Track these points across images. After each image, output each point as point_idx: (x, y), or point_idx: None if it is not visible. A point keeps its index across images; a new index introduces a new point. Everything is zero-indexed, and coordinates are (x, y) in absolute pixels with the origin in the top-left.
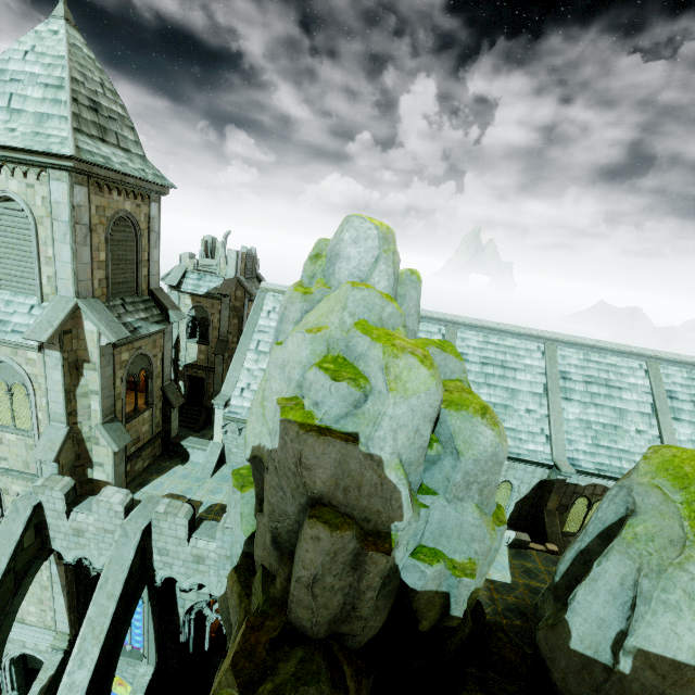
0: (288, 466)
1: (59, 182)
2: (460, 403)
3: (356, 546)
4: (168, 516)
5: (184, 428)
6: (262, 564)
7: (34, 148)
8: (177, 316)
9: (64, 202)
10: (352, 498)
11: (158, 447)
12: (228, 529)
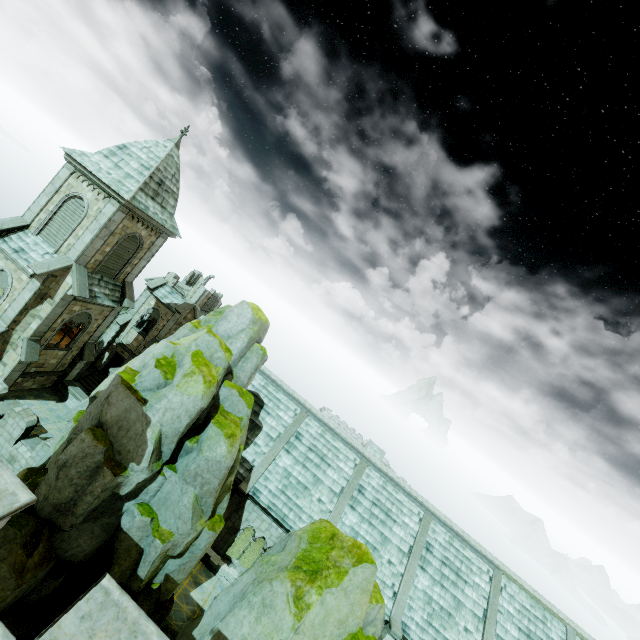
0: (102, 399)
1: (112, 206)
2: (224, 425)
3: (101, 460)
4: (18, 416)
5: (83, 387)
6: (48, 467)
7: (112, 187)
8: (129, 304)
9: (108, 215)
10: (120, 435)
11: (51, 381)
12: (48, 446)
